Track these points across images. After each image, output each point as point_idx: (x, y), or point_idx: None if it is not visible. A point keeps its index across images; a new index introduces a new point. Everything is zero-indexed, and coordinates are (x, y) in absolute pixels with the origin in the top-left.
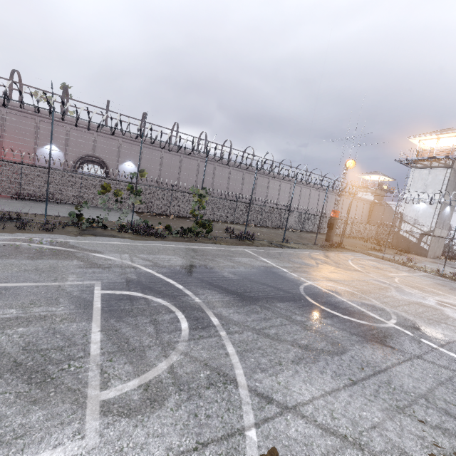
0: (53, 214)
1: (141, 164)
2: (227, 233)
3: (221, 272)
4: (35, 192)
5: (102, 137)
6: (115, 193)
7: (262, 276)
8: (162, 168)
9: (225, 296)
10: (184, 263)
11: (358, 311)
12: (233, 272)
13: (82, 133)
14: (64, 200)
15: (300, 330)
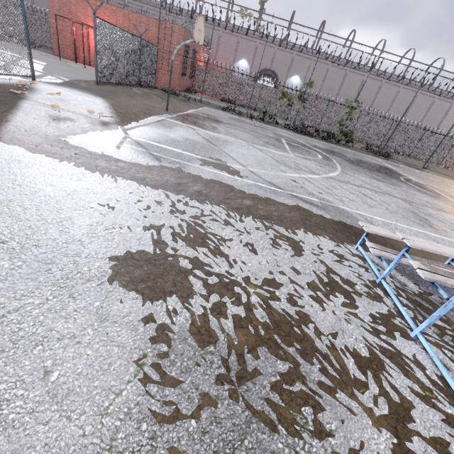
0: (245, 113)
1: (306, 79)
2: (366, 149)
3: (346, 156)
4: (232, 98)
5: (281, 50)
6: (289, 99)
7: (376, 166)
8: (324, 83)
9: (344, 160)
10: (324, 147)
11: (437, 193)
12: (355, 159)
13: (266, 48)
14: (247, 106)
15: (380, 177)
